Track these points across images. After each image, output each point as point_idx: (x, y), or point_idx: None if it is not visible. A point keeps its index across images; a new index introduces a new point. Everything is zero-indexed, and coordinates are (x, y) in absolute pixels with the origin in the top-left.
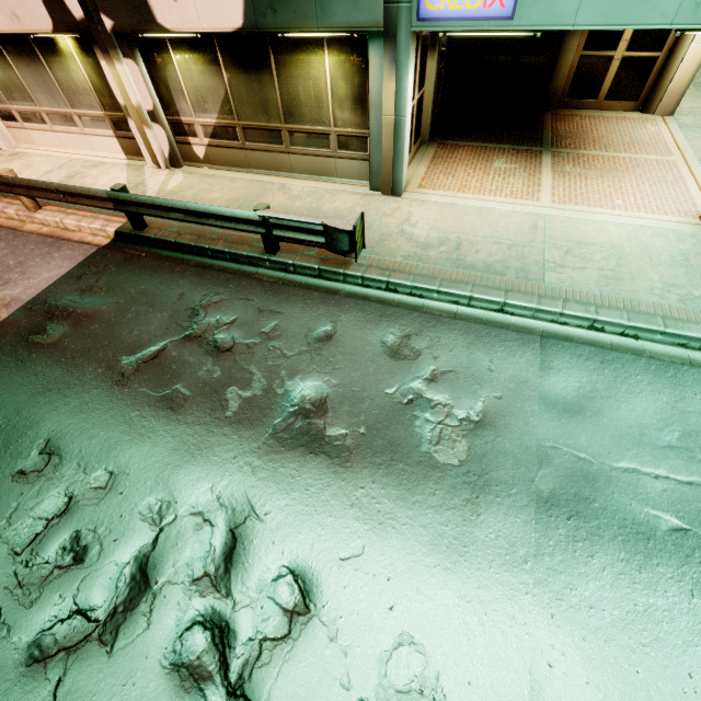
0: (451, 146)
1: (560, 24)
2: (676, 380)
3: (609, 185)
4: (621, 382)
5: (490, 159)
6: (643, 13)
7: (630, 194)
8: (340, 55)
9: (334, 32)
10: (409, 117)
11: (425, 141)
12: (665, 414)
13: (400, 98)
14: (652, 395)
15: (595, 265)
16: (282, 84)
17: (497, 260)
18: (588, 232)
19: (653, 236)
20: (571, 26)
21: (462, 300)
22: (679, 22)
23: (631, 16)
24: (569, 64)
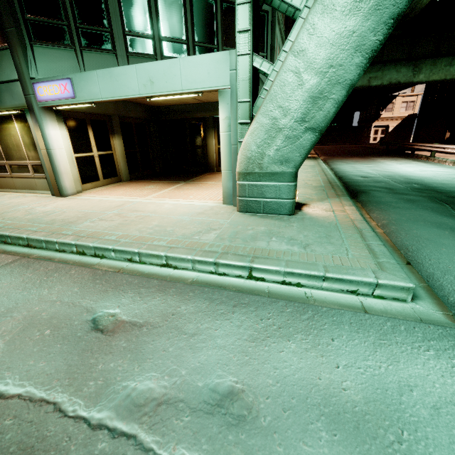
0: (136, 182)
1: (96, 98)
2: (79, 279)
3: (197, 191)
4: (29, 282)
5: (148, 185)
6: (126, 91)
7: (203, 194)
8: (21, 123)
9: (11, 111)
10: (61, 152)
11: (124, 180)
12: (24, 303)
13: (45, 140)
14: (38, 290)
15: (126, 219)
16: (0, 140)
17: (66, 218)
18: (150, 207)
19: (187, 207)
20: (101, 99)
21: (8, 240)
22: (142, 93)
23: (122, 93)
24: (213, 151)
